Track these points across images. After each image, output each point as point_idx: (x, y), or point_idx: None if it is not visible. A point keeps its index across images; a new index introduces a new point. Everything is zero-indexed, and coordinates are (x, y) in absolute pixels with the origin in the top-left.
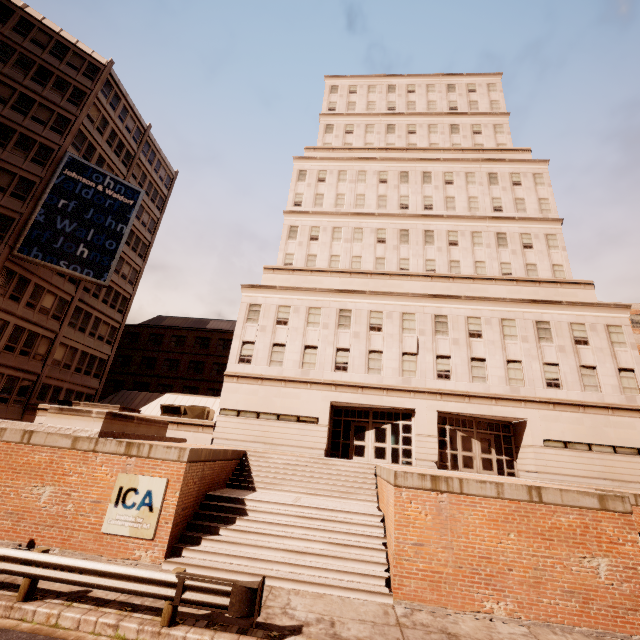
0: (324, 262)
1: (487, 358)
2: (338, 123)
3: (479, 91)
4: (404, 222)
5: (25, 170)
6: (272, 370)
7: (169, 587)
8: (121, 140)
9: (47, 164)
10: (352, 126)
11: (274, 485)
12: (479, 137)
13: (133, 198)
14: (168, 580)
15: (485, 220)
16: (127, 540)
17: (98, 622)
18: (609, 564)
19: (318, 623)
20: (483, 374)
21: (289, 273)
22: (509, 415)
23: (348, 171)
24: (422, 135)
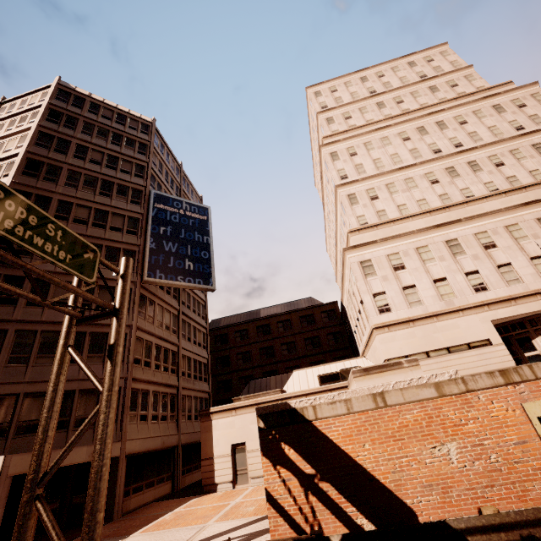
0: (395, 213)
1: None
2: (335, 114)
3: (436, 59)
4: (445, 162)
5: (129, 211)
6: (416, 310)
7: None
8: (171, 177)
9: (141, 203)
10: (348, 113)
11: None
12: (458, 88)
13: (205, 214)
14: None
15: (515, 139)
16: None
17: None
18: None
19: None
20: None
21: (373, 229)
22: None
23: (372, 141)
24: (410, 101)
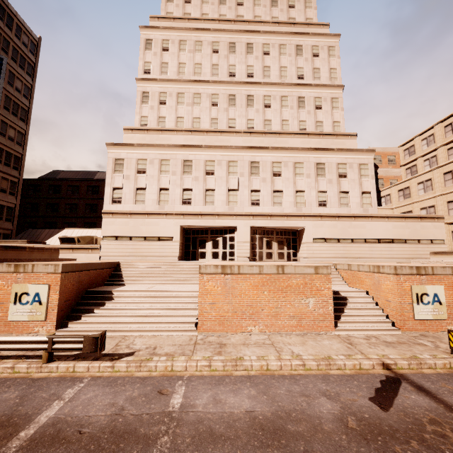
0: (172, 123)
1: (283, 190)
2: None
3: None
4: (232, 88)
5: None
6: (137, 207)
7: (44, 343)
8: None
9: None
10: None
11: (137, 281)
12: (293, 11)
13: None
14: (42, 340)
15: (291, 86)
16: (28, 323)
17: (0, 367)
18: (315, 301)
19: (146, 349)
20: (280, 201)
21: (144, 133)
22: (294, 225)
23: (187, 41)
24: (248, 7)
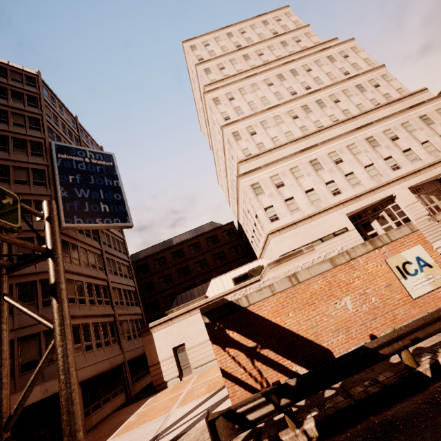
0: (270, 144)
1: (410, 147)
2: (211, 66)
3: (283, 19)
4: (300, 101)
5: (32, 163)
6: (296, 216)
7: None
8: (68, 129)
9: (43, 154)
10: (221, 64)
11: None
12: (301, 43)
13: (110, 160)
14: None
15: (345, 82)
16: (433, 293)
17: None
18: None
19: None
20: (414, 157)
21: (257, 158)
22: None
23: (244, 87)
24: (268, 54)
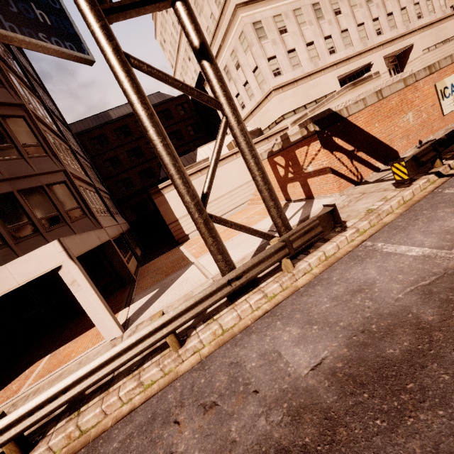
0: None
1: (393, 11)
2: None
3: None
4: None
5: None
6: (297, 72)
7: None
8: None
9: None
10: None
11: None
12: None
13: None
14: None
15: None
16: (453, 113)
17: None
18: None
19: None
20: (393, 24)
21: None
22: (409, 44)
23: None
24: None
